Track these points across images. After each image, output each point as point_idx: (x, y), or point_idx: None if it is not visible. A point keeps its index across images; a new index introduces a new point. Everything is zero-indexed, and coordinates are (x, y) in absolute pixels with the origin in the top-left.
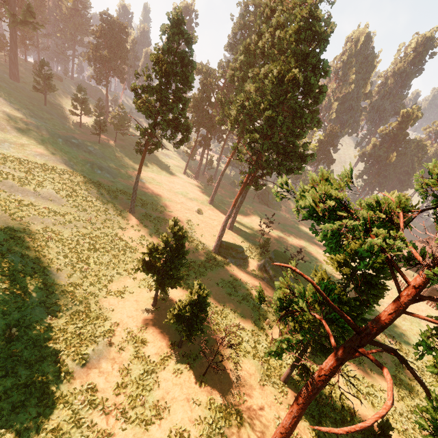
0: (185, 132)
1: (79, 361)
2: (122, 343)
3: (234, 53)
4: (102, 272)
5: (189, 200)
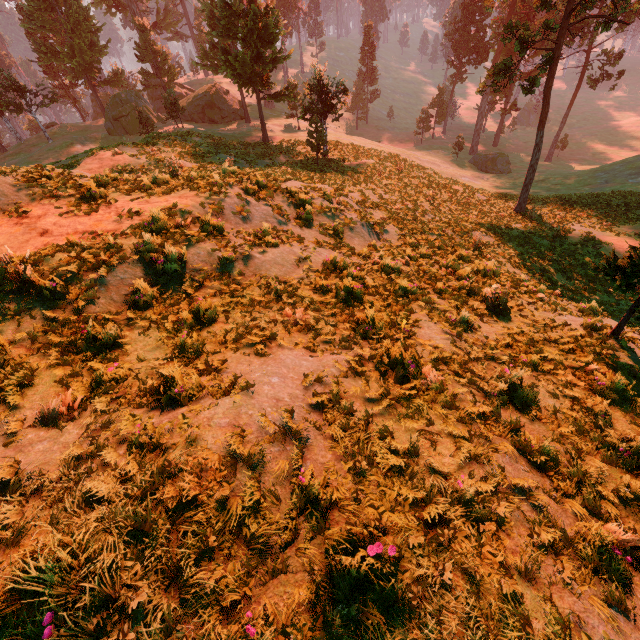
0: None
1: None
2: None
3: None
4: None
5: None
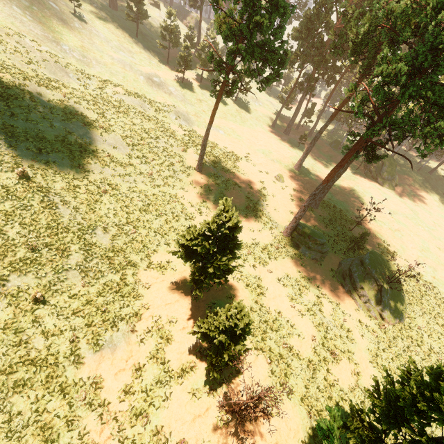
0: (278, 65)
1: (93, 346)
2: (146, 334)
3: None
4: (150, 239)
5: (271, 161)
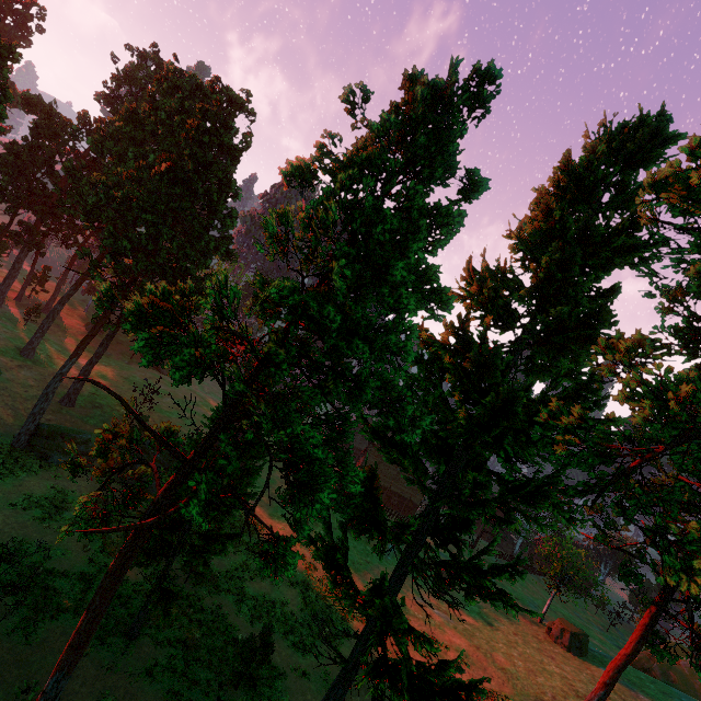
0: None
1: None
2: None
3: (113, 112)
4: None
5: None
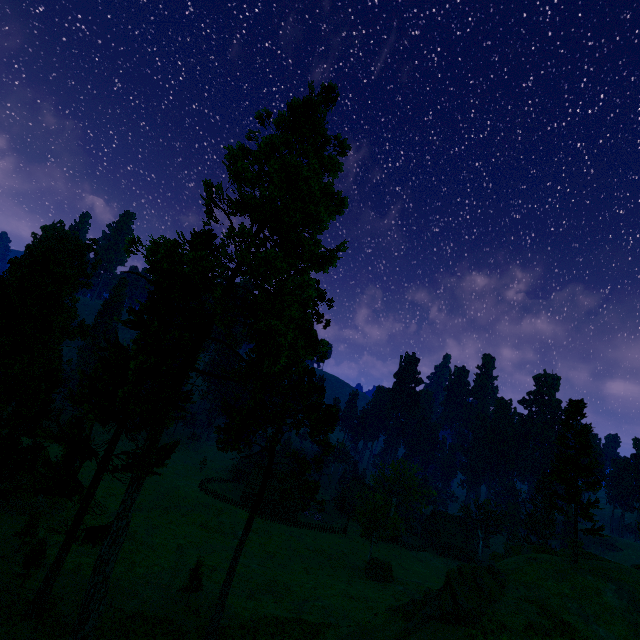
0: None
1: None
2: None
3: None
4: None
5: None
